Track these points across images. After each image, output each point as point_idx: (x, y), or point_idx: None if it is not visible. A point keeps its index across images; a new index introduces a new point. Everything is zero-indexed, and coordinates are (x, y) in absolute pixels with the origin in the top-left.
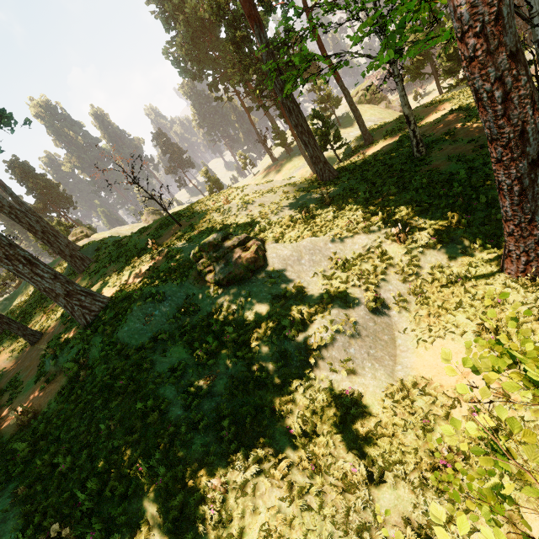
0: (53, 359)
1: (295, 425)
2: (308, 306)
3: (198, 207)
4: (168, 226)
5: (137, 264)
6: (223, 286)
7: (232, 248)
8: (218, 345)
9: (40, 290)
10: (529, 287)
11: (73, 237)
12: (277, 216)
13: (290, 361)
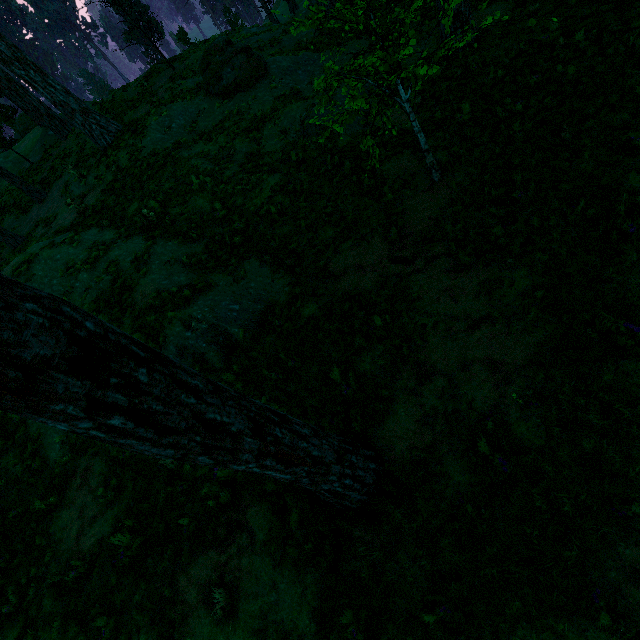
0: (81, 182)
1: (291, 154)
2: (302, 97)
3: (189, 54)
4: (158, 74)
5: (137, 105)
6: (231, 96)
7: (236, 53)
8: (233, 135)
9: (56, 105)
10: (450, 61)
11: (22, 126)
12: (277, 48)
13: (289, 133)
